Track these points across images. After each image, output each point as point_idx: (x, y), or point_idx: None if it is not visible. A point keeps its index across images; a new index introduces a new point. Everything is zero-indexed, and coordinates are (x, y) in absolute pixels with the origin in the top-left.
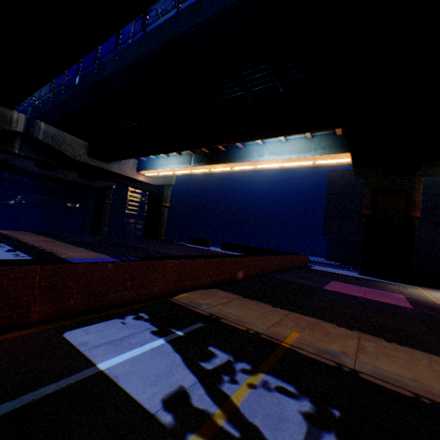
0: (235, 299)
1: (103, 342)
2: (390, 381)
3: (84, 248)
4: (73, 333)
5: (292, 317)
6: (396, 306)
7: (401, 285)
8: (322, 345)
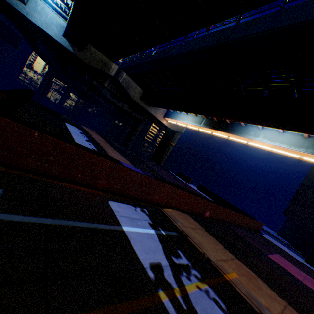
0: (199, 229)
1: (125, 215)
2: None
3: (120, 153)
4: (112, 203)
5: (236, 262)
6: None
7: None
8: (252, 293)
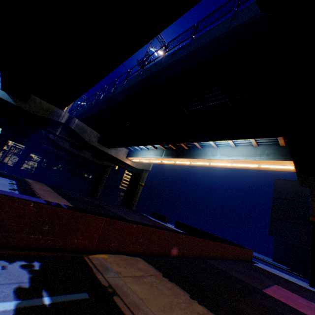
0: (152, 275)
1: None
2: None
3: (67, 200)
4: None
5: None
6: None
7: None
8: None
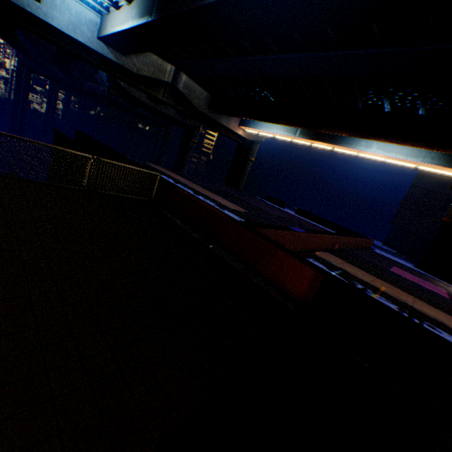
0: (344, 262)
1: None
2: (425, 313)
3: (220, 197)
4: None
5: (378, 281)
6: (437, 294)
7: (447, 284)
8: (396, 295)
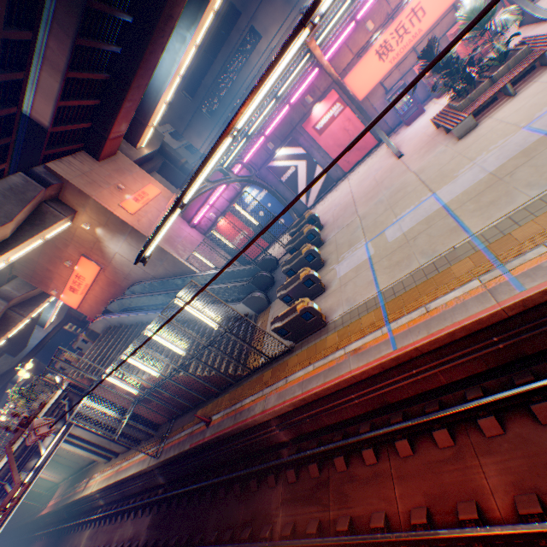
0: None
1: None
2: None
3: None
4: None
5: None
6: None
7: None
8: None
